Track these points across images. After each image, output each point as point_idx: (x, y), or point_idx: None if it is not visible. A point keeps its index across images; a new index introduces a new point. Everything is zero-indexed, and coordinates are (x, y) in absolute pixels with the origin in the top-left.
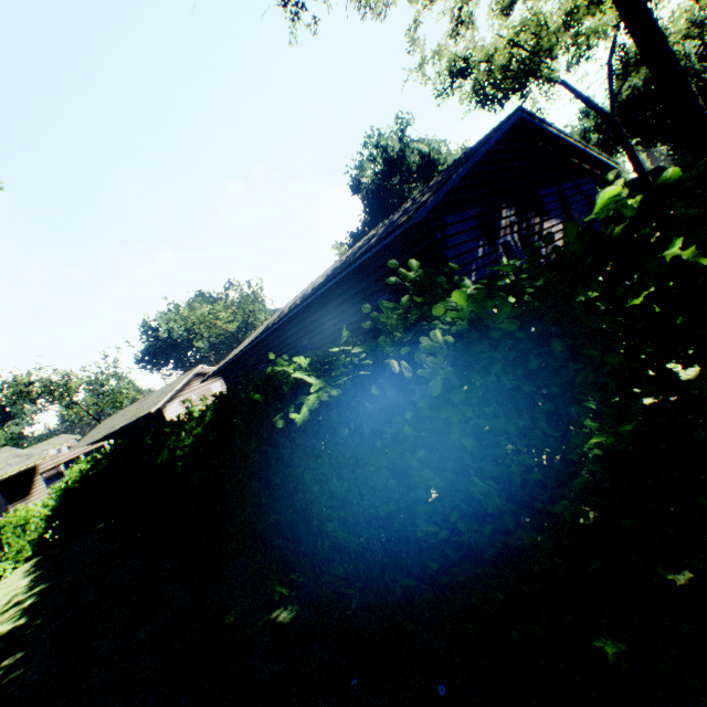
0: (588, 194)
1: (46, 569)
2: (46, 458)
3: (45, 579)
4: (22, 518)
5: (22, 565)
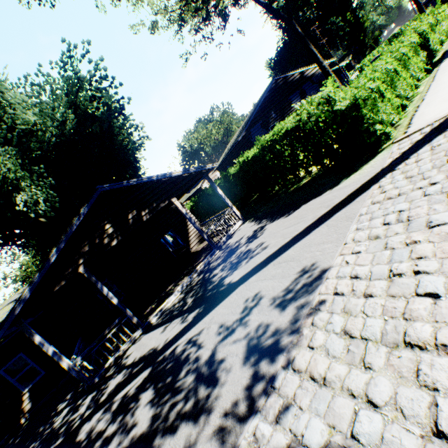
0: (319, 81)
1: None
2: None
3: None
4: None
5: None
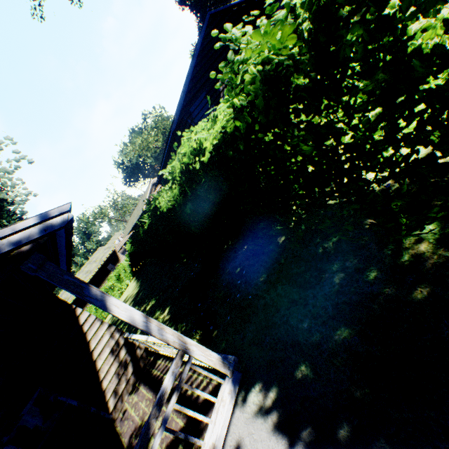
0: None
1: (139, 277)
2: (116, 246)
3: (140, 279)
4: (122, 267)
5: (132, 280)
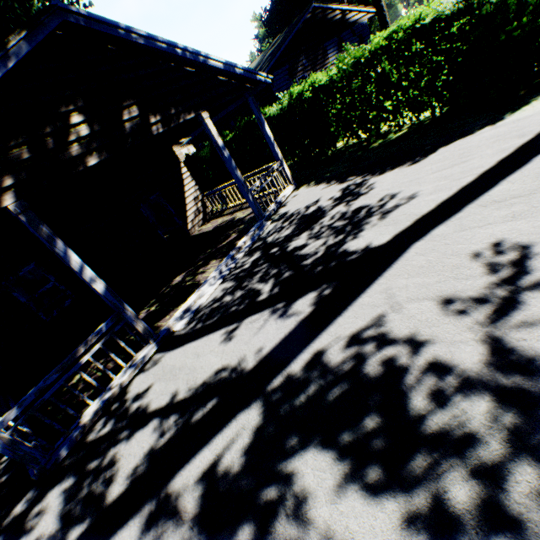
0: (360, 34)
1: None
2: None
3: None
4: None
5: None
